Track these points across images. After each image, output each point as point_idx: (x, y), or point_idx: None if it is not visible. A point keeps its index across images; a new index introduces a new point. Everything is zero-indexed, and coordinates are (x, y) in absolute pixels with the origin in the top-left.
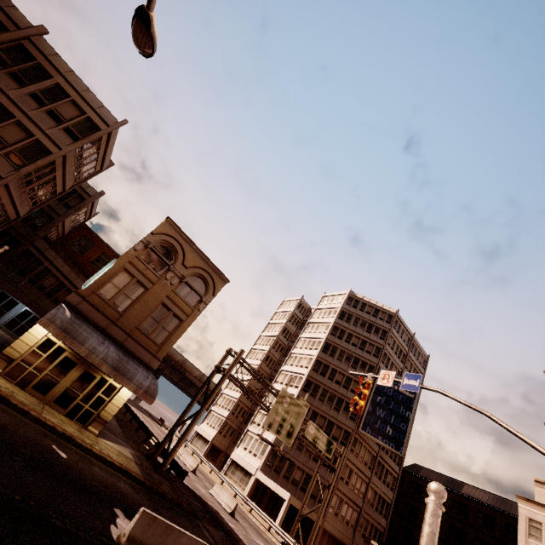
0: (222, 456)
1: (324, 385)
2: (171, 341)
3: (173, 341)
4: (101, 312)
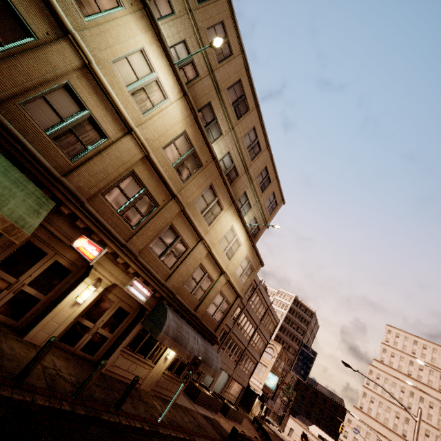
0: None
1: None
2: None
3: None
4: (266, 387)
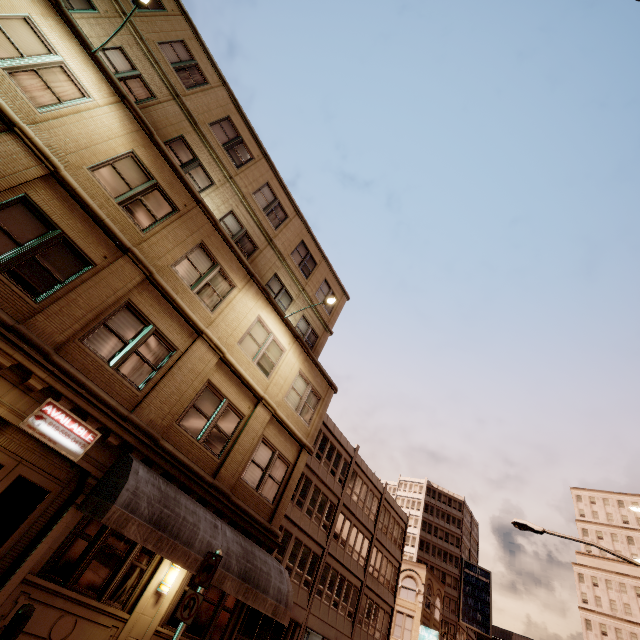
0: None
1: None
2: None
3: None
4: None
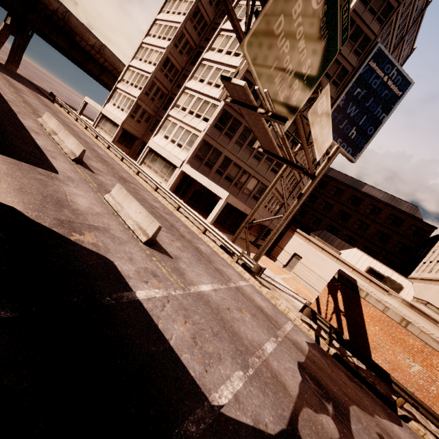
0: (138, 143)
1: None
2: None
3: None
4: None
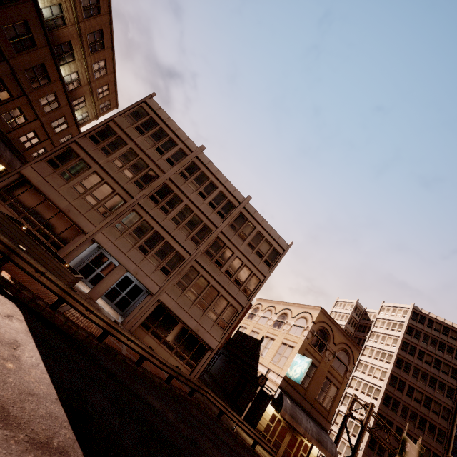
0: None
1: (403, 401)
2: (334, 406)
3: (335, 405)
4: (297, 390)
